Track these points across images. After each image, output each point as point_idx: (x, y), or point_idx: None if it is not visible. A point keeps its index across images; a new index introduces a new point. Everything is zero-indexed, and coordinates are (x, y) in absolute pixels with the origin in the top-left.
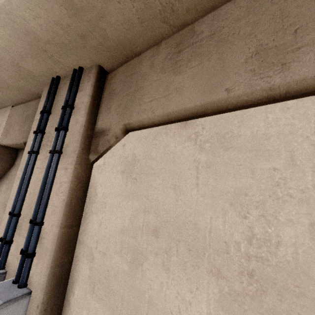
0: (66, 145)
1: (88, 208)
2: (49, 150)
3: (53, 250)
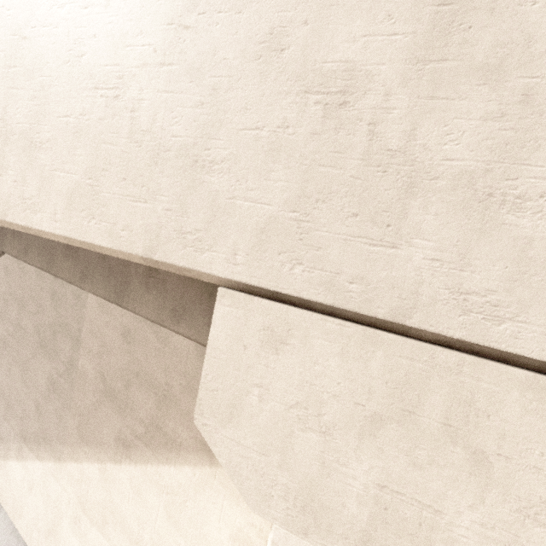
0: None
1: None
2: None
3: None
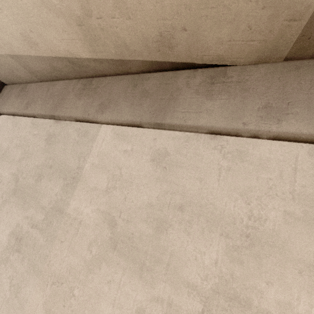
0: None
1: None
2: None
3: None
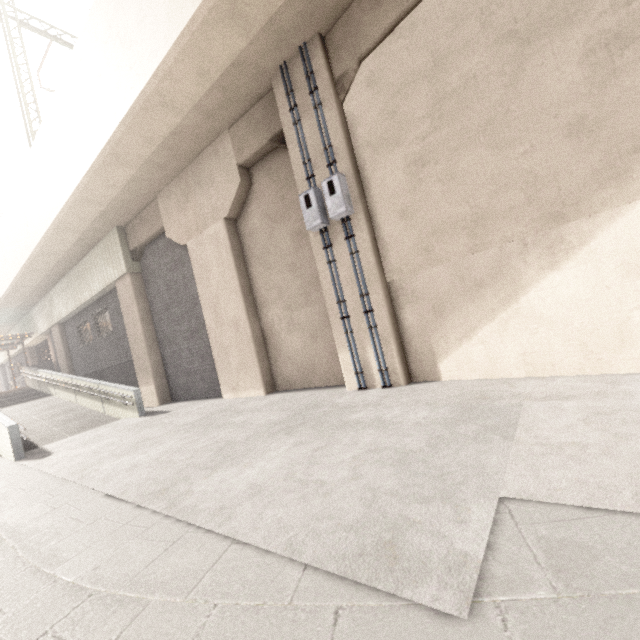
0: (322, 99)
1: (353, 128)
2: (313, 108)
3: (347, 150)
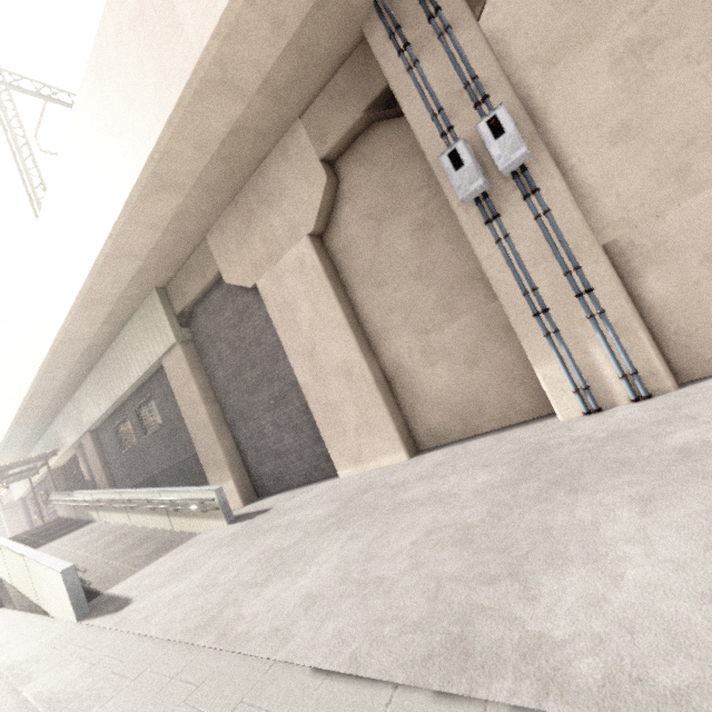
0: (450, 19)
1: (502, 49)
2: (438, 36)
3: (503, 75)
